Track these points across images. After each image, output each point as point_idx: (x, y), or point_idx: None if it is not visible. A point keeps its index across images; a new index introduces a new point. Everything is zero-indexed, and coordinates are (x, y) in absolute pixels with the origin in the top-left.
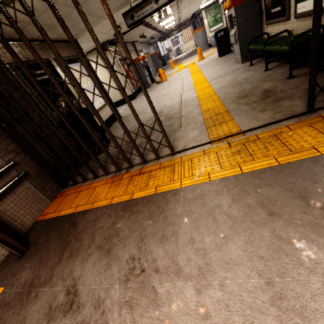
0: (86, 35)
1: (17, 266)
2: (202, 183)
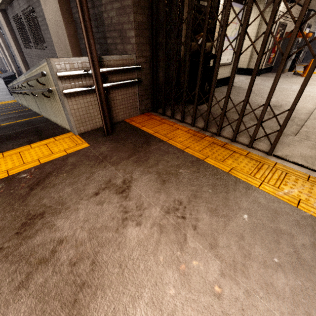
0: None
1: (101, 139)
2: (285, 202)
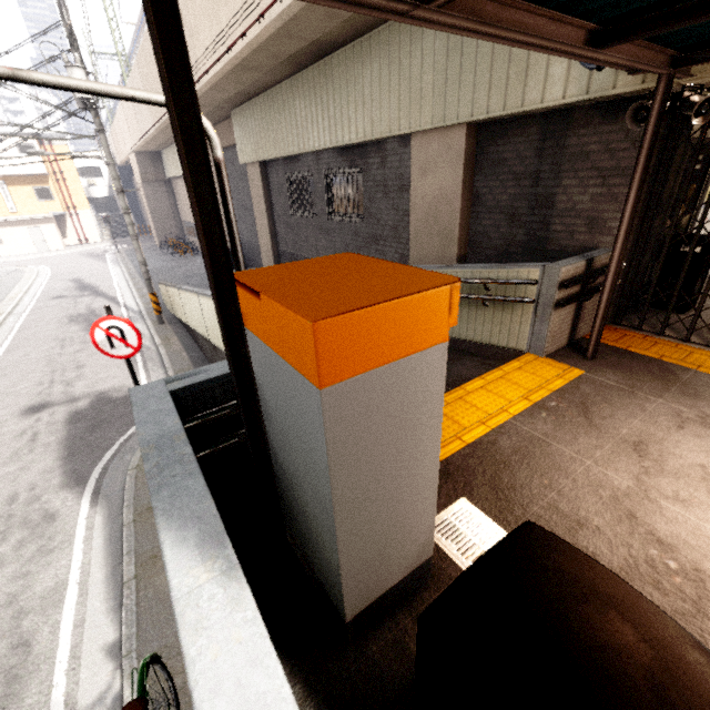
0: None
1: (588, 364)
2: None
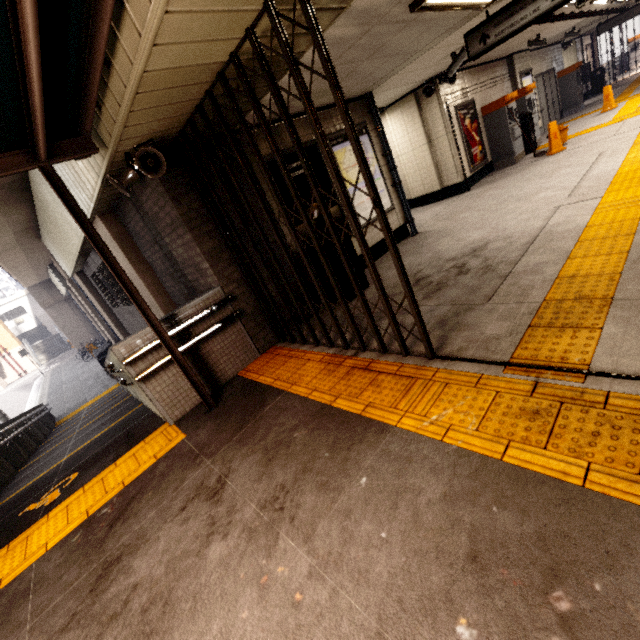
0: (391, 80)
1: (202, 420)
2: (427, 437)
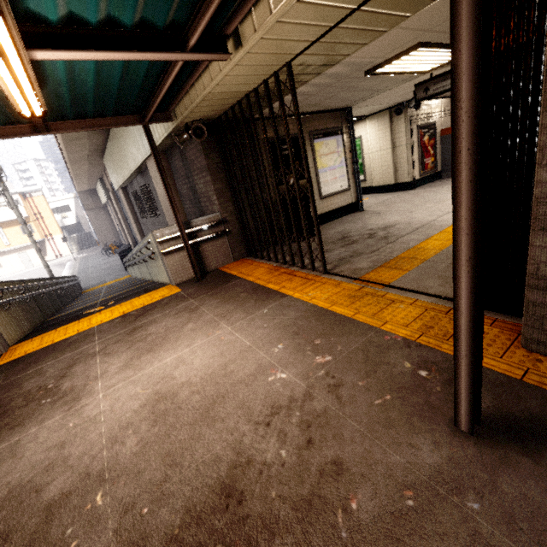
0: (366, 102)
1: (192, 285)
2: (302, 300)
